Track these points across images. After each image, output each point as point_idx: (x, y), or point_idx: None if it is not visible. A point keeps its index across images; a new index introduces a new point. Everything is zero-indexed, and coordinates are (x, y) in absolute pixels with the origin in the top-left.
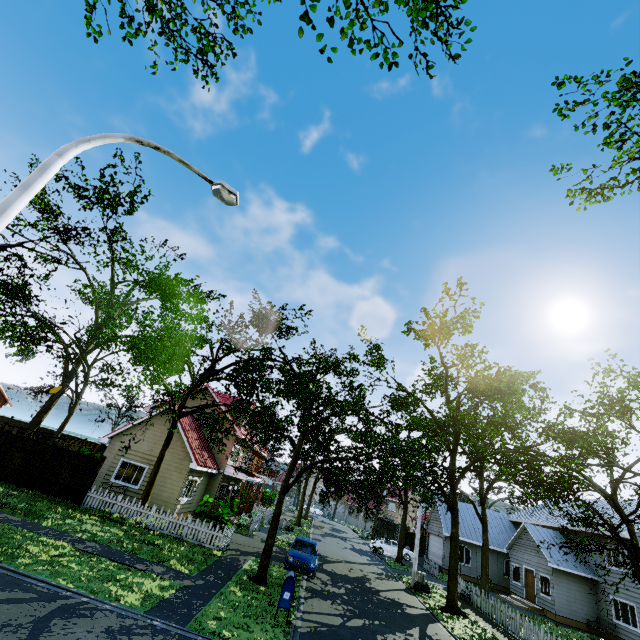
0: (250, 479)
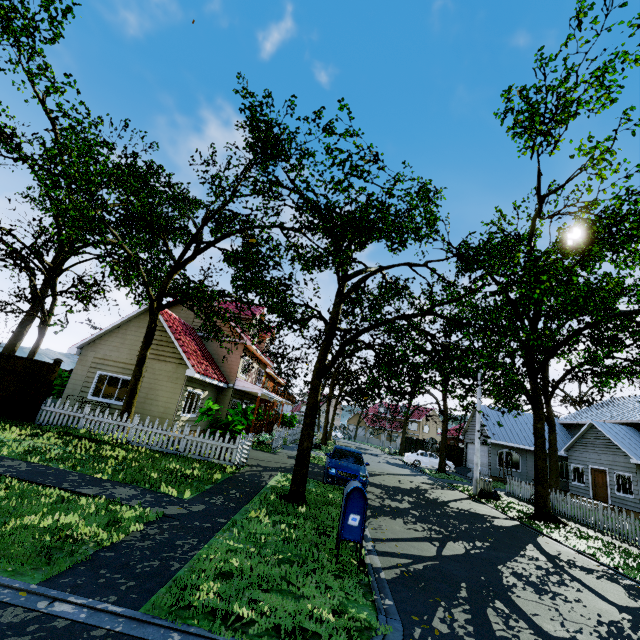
0: (266, 393)
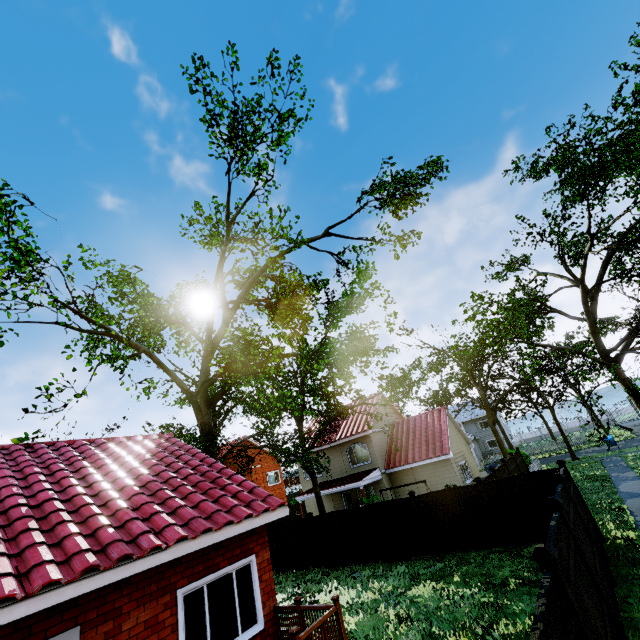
0: None
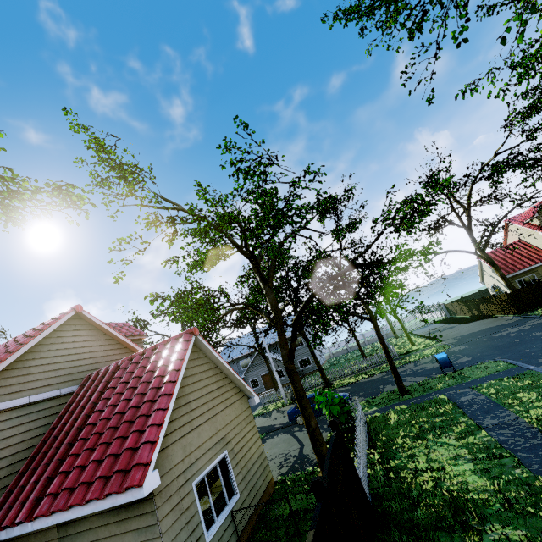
0: None
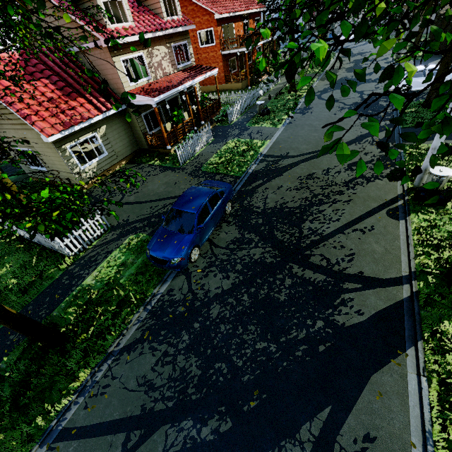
0: (169, 94)
